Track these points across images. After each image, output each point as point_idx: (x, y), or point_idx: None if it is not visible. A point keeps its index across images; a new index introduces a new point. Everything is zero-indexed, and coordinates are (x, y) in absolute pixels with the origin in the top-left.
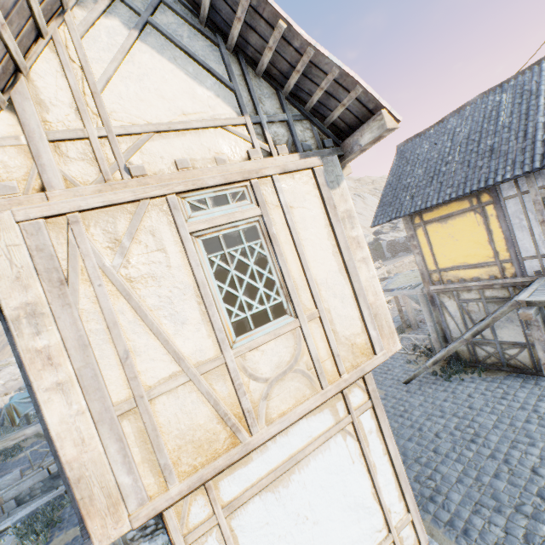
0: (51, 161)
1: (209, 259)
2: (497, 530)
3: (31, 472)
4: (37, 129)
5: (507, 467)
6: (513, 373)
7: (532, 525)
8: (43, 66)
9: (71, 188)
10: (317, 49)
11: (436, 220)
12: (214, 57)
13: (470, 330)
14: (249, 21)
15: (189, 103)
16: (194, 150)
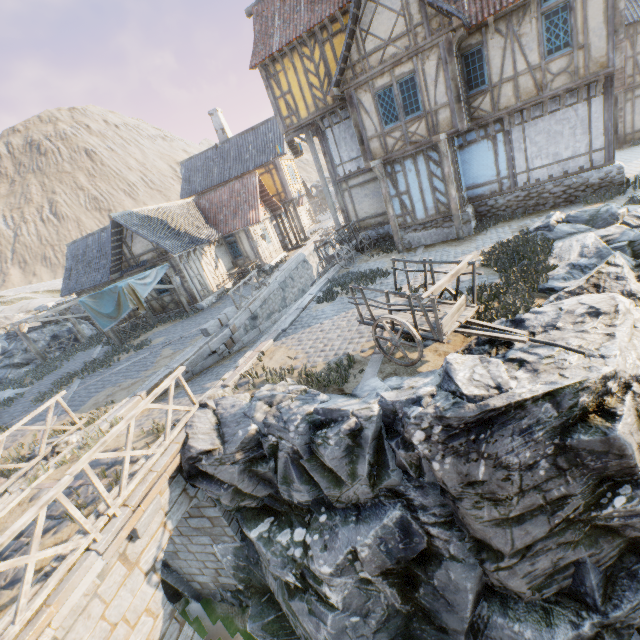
0: None
1: None
2: None
3: (238, 311)
4: None
5: None
6: None
7: None
8: None
9: None
10: None
11: None
12: None
13: None
14: None
15: None
16: None
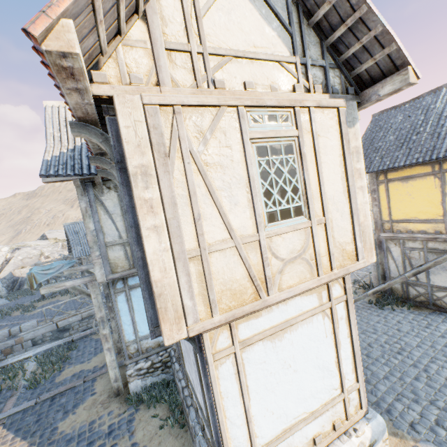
0: (165, 64)
1: (258, 161)
2: (414, 414)
3: (44, 323)
4: (159, 38)
5: (425, 374)
6: (437, 311)
7: (443, 415)
8: None
9: (176, 88)
10: (370, 7)
11: (398, 180)
12: (280, 4)
13: (409, 272)
14: None
15: (259, 38)
16: (257, 76)
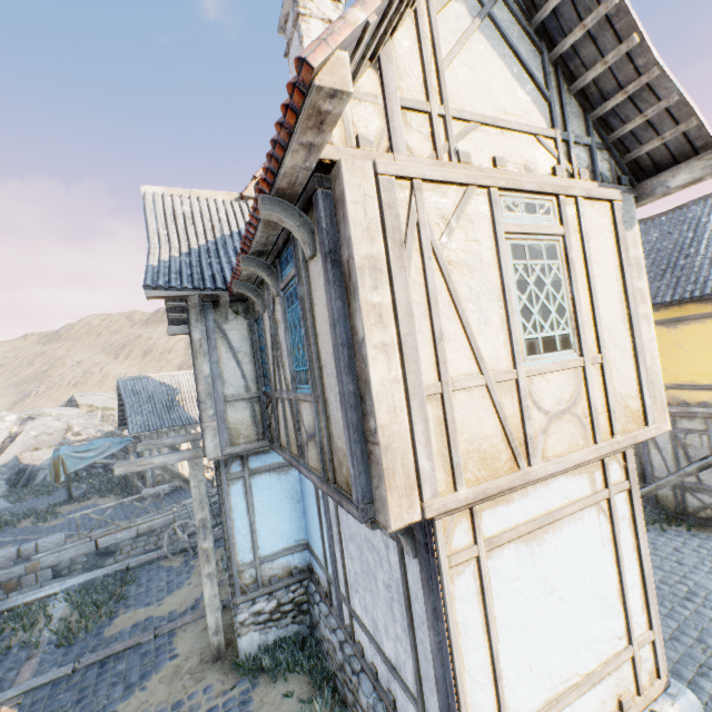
0: (400, 126)
1: (514, 265)
2: None
3: (76, 540)
4: (394, 93)
5: None
6: None
7: None
8: (403, 35)
9: (412, 157)
10: (663, 71)
11: (661, 323)
12: (535, 63)
13: (688, 467)
14: (593, 31)
15: (510, 103)
16: (508, 152)
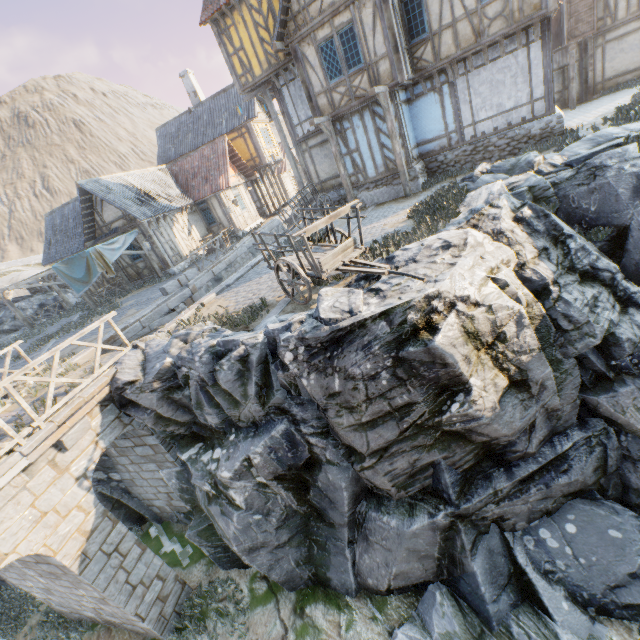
0: None
1: None
2: None
3: (200, 272)
4: None
5: None
6: None
7: None
8: None
9: None
10: None
11: None
12: None
13: None
14: None
15: None
16: None
